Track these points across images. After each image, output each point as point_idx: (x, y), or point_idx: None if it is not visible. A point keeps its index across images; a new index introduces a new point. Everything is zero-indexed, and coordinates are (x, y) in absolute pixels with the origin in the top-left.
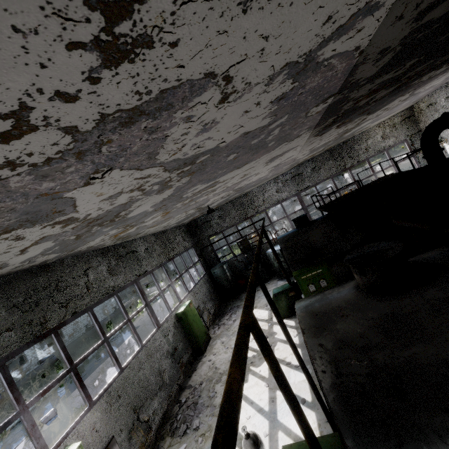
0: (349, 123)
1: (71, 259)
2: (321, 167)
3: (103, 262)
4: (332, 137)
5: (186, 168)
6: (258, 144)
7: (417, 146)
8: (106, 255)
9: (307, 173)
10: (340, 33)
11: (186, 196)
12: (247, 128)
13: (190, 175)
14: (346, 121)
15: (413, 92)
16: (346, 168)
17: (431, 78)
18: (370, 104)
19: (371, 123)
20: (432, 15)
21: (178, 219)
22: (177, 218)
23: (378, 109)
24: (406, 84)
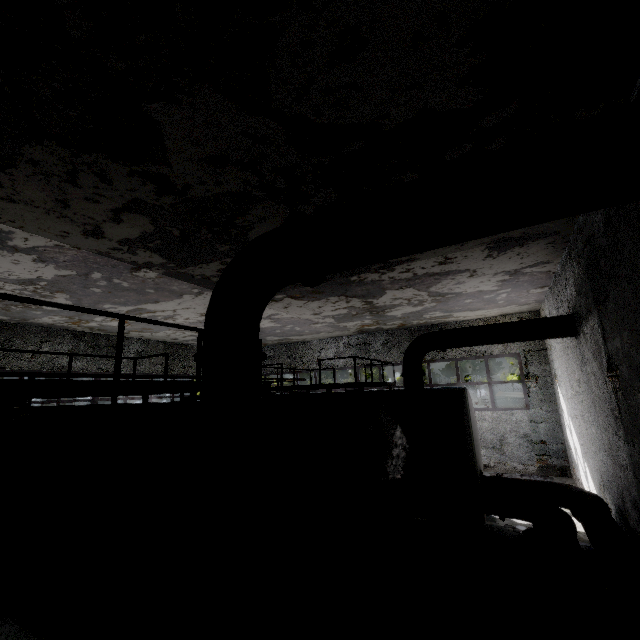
0: (325, 300)
1: (35, 327)
2: (395, 346)
3: (70, 342)
4: (338, 309)
5: (39, 286)
6: (121, 287)
7: (533, 370)
8: (78, 338)
9: (376, 347)
10: (5, 238)
11: (115, 311)
12: (51, 272)
13: (61, 292)
14: (298, 295)
15: (429, 290)
16: (424, 360)
17: (417, 281)
18: (298, 286)
19: (445, 312)
20: (116, 236)
21: (186, 337)
22: (175, 334)
23: (370, 296)
24: (332, 278)
